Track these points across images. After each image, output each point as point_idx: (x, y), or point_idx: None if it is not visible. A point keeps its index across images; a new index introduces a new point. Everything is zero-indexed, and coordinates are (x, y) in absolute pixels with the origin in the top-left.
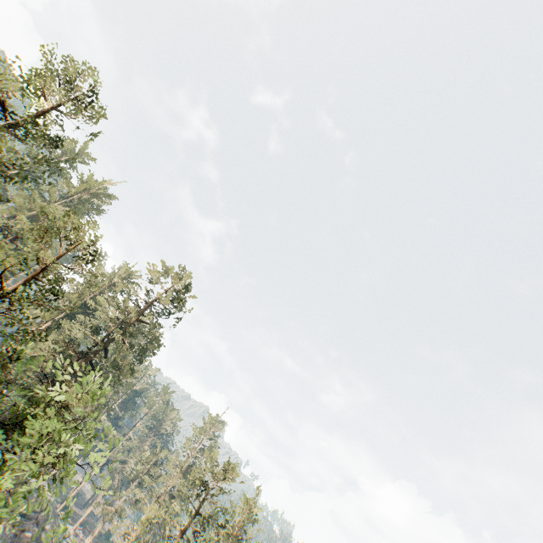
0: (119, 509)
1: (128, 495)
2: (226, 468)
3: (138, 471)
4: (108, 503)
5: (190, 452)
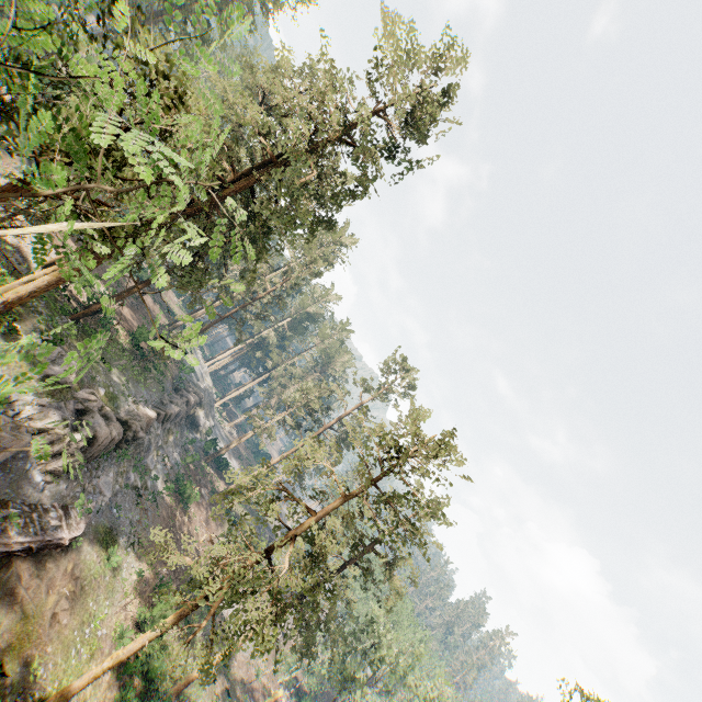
0: (270, 428)
1: (281, 418)
2: (443, 440)
3: (296, 399)
4: (260, 417)
5: (360, 404)
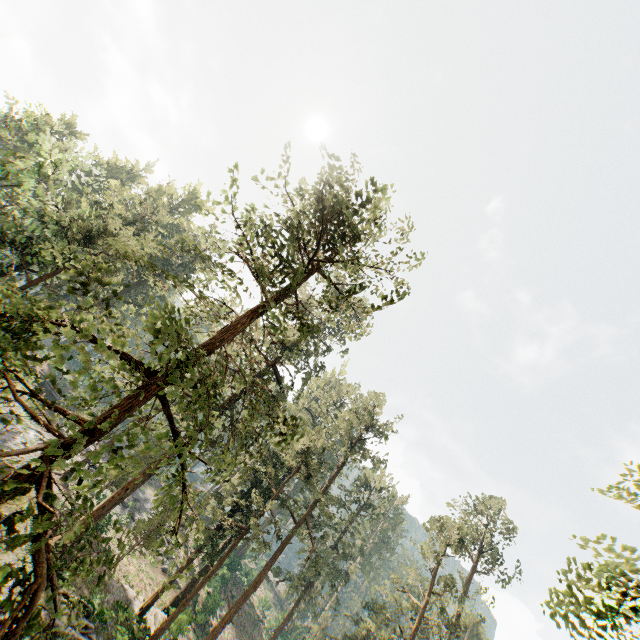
0: None
1: None
2: None
3: None
4: None
5: None
